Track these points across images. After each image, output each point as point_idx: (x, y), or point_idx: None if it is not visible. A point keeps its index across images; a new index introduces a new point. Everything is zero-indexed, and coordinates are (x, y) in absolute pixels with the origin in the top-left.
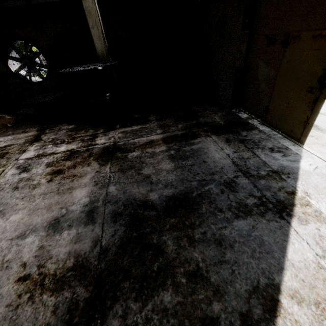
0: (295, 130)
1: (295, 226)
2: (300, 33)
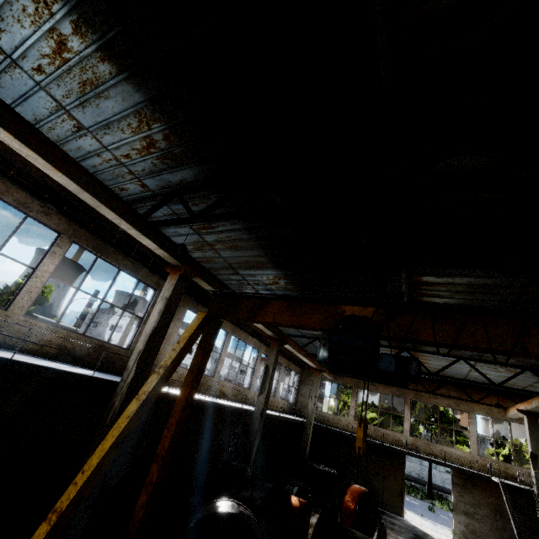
0: (398, 511)
1: (433, 536)
2: (389, 476)
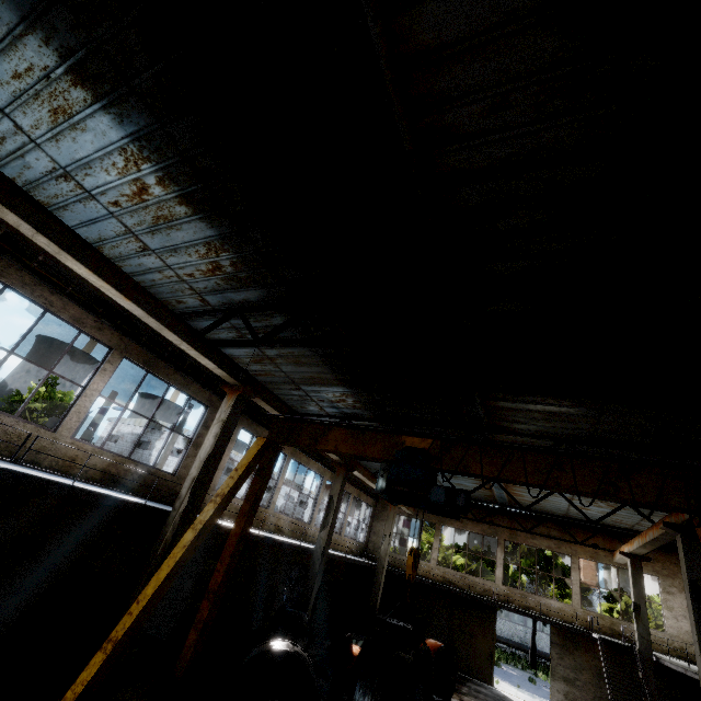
0: (487, 678)
1: None
2: (477, 634)
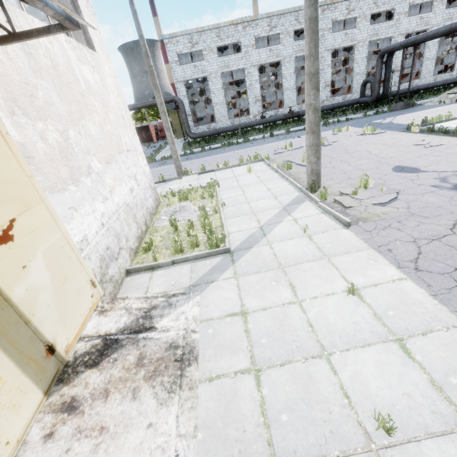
0: None
1: None
2: None
